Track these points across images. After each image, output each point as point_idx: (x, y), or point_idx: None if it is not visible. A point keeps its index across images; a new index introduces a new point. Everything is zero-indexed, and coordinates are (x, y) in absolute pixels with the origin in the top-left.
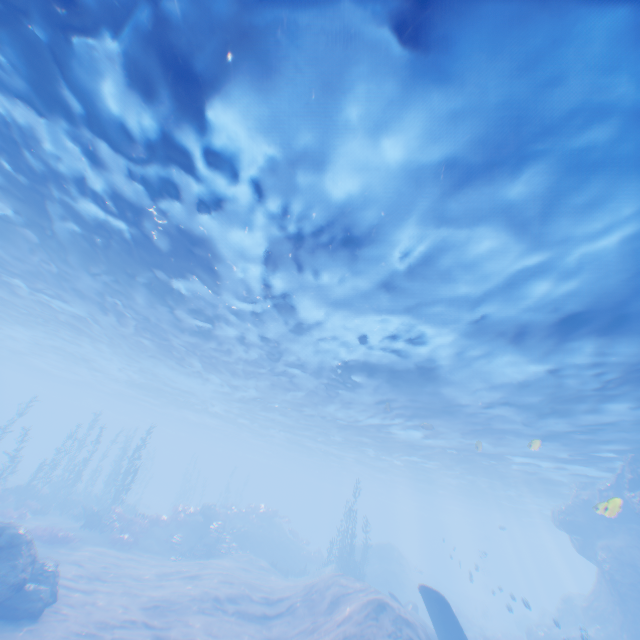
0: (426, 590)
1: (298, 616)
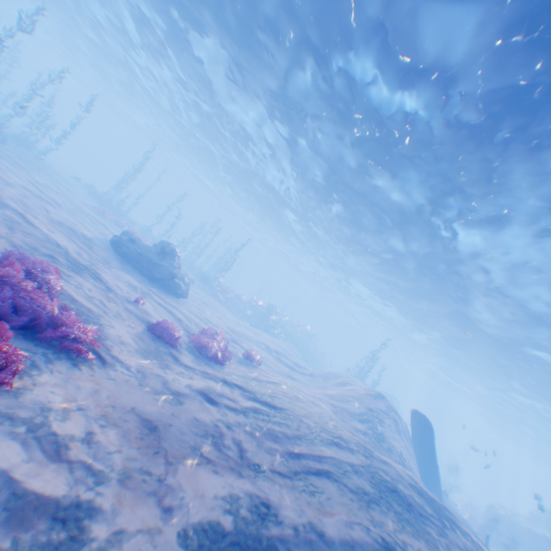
0: (417, 415)
1: (315, 380)
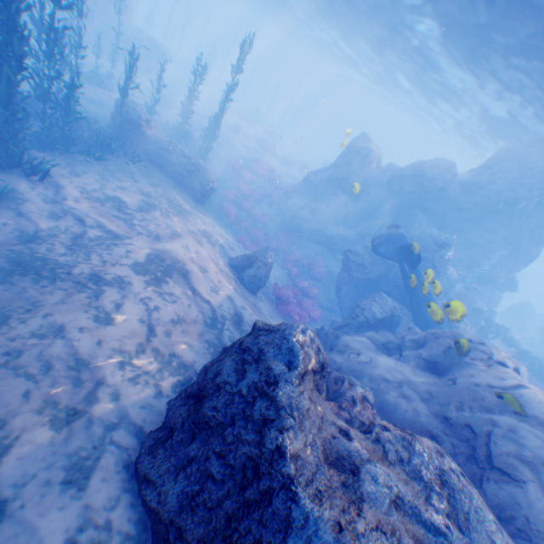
0: None
1: None
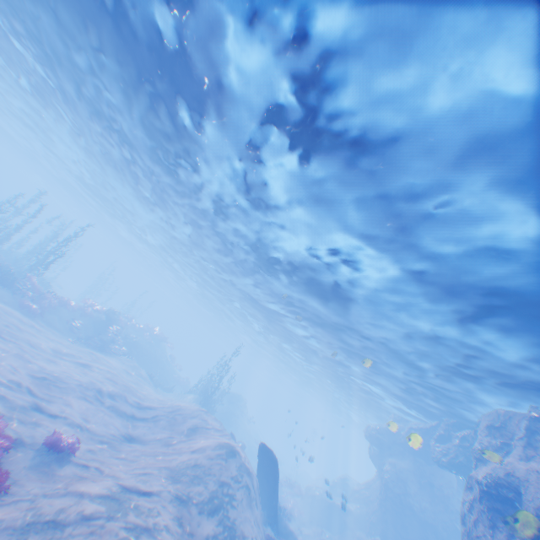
0: (264, 448)
1: (160, 428)
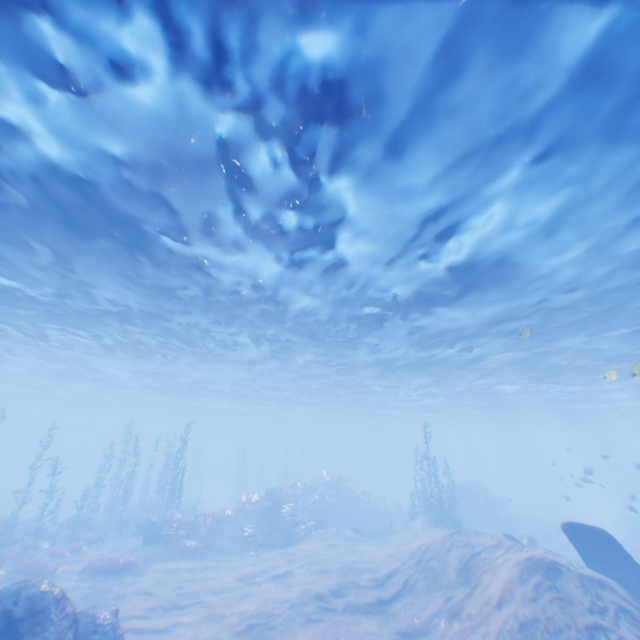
0: (575, 528)
1: (425, 596)
